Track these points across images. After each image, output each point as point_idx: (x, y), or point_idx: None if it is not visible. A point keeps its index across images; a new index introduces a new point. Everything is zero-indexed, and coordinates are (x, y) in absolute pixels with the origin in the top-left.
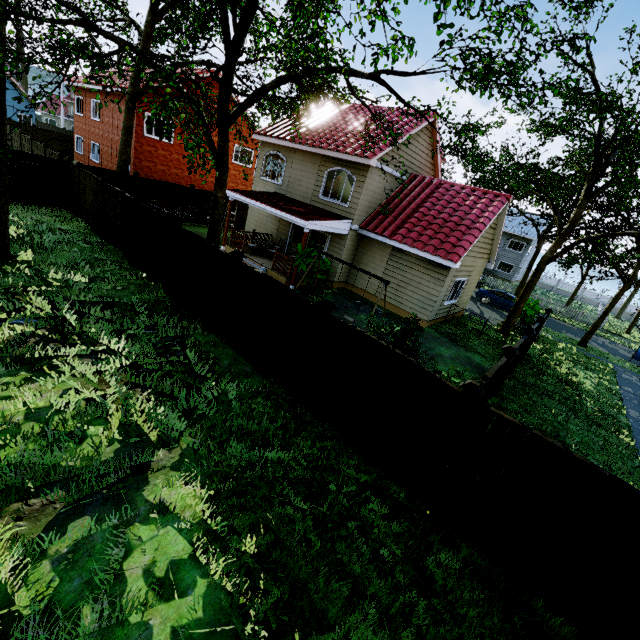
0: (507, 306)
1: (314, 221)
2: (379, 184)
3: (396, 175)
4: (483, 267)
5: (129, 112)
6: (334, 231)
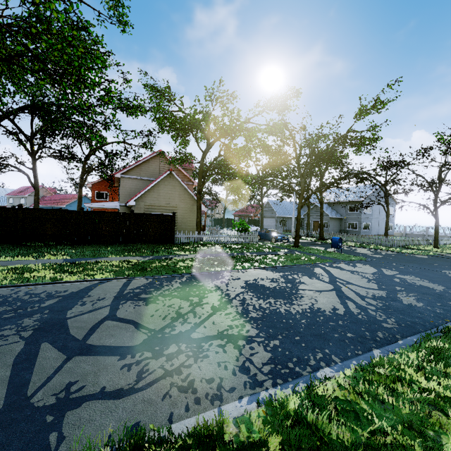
0: (267, 237)
1: (90, 203)
2: (133, 184)
3: (145, 179)
4: (195, 208)
5: (79, 191)
6: (107, 207)
